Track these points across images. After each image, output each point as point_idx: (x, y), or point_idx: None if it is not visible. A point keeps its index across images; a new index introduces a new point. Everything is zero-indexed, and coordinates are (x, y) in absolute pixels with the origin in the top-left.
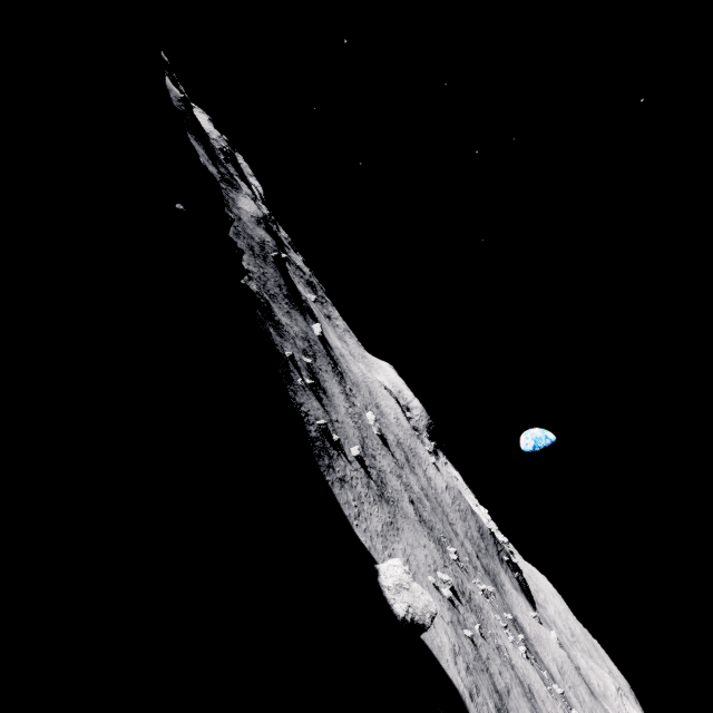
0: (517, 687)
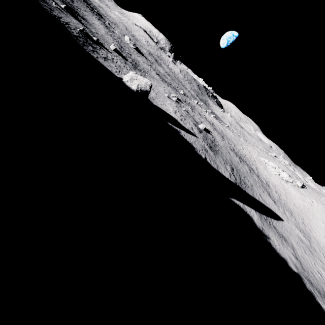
0: (206, 122)
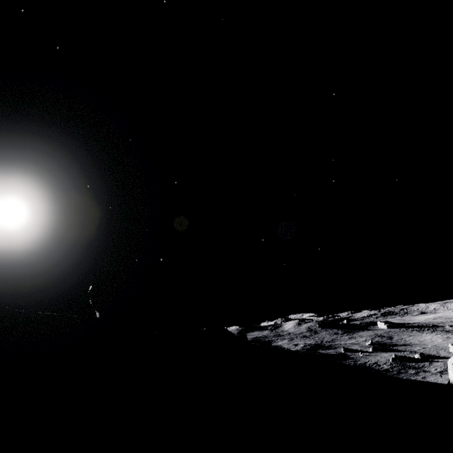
0: None
